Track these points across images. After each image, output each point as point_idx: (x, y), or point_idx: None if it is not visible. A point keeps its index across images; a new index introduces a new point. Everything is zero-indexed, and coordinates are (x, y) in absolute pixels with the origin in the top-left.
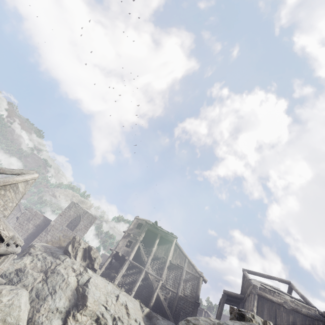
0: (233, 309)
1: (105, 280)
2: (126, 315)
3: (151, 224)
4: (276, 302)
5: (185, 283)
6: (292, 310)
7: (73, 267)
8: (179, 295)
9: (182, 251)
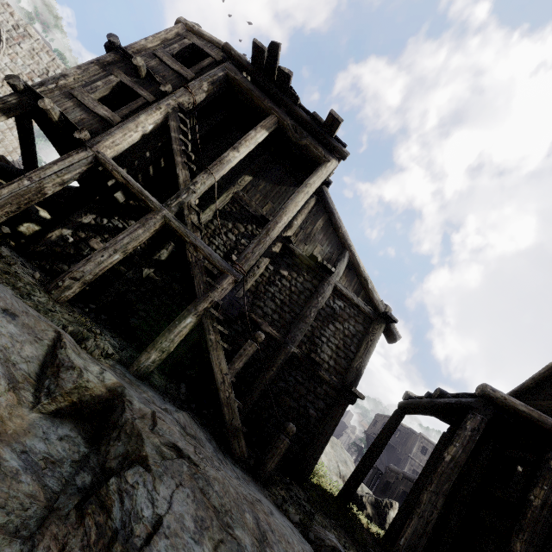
0: None
1: None
2: None
3: (248, 63)
4: None
5: (322, 323)
6: None
7: None
8: (290, 354)
9: (339, 224)
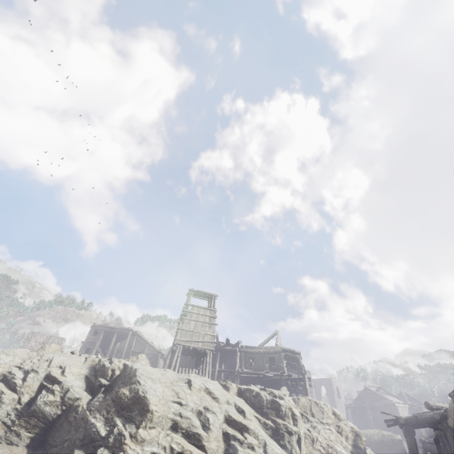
0: None
1: None
2: None
3: (107, 326)
4: None
5: None
6: None
7: None
8: None
9: (143, 338)
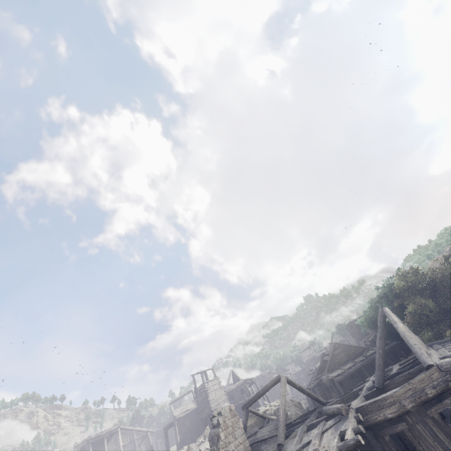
0: None
1: None
2: None
3: (93, 437)
4: (184, 416)
5: (140, 447)
6: (191, 413)
7: None
8: None
9: (128, 428)
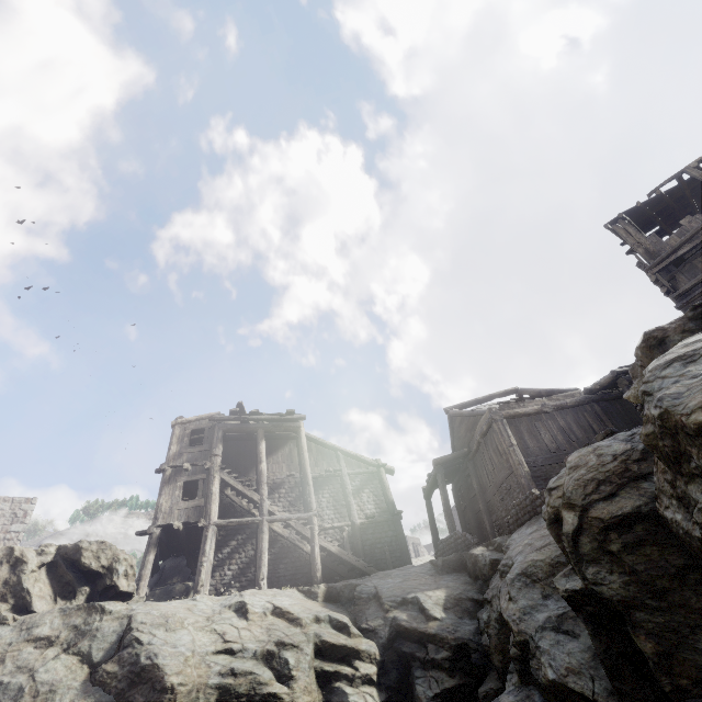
0: (663, 329)
1: (177, 601)
2: (291, 628)
3: (228, 417)
4: (533, 413)
5: (359, 497)
6: (557, 410)
7: (36, 638)
8: (359, 525)
9: (323, 442)
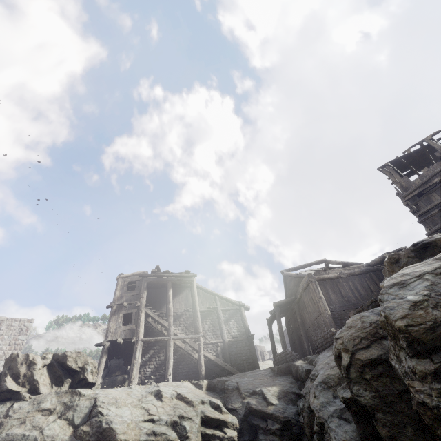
0: (398, 254)
1: (120, 388)
2: (187, 407)
3: (150, 274)
4: (334, 278)
5: (227, 324)
6: (348, 276)
7: (42, 409)
8: (227, 342)
9: (206, 290)
